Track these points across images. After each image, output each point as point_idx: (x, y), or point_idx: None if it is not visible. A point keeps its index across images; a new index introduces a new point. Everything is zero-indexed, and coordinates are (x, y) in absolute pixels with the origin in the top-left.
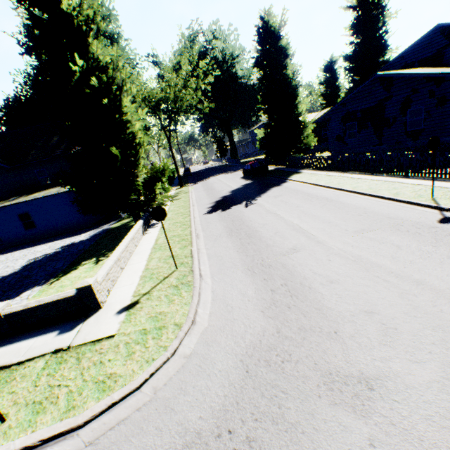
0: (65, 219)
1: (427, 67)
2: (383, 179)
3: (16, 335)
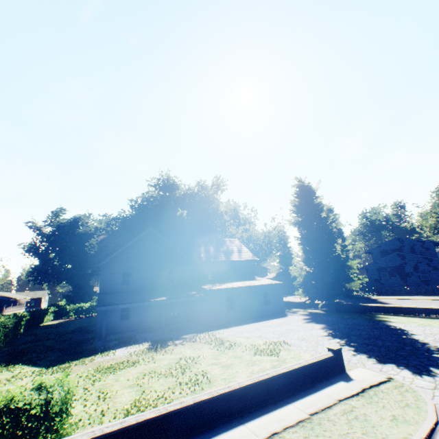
0: (252, 305)
1: None
2: None
3: None
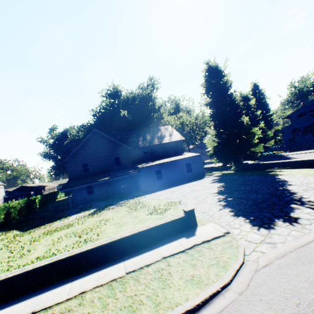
0: (177, 174)
1: None
2: None
3: None
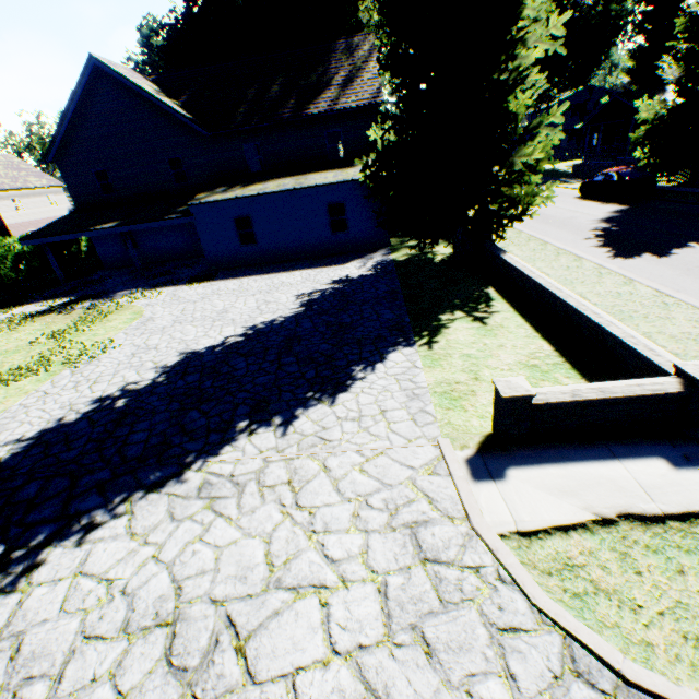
0: (301, 235)
1: None
2: None
3: (537, 443)
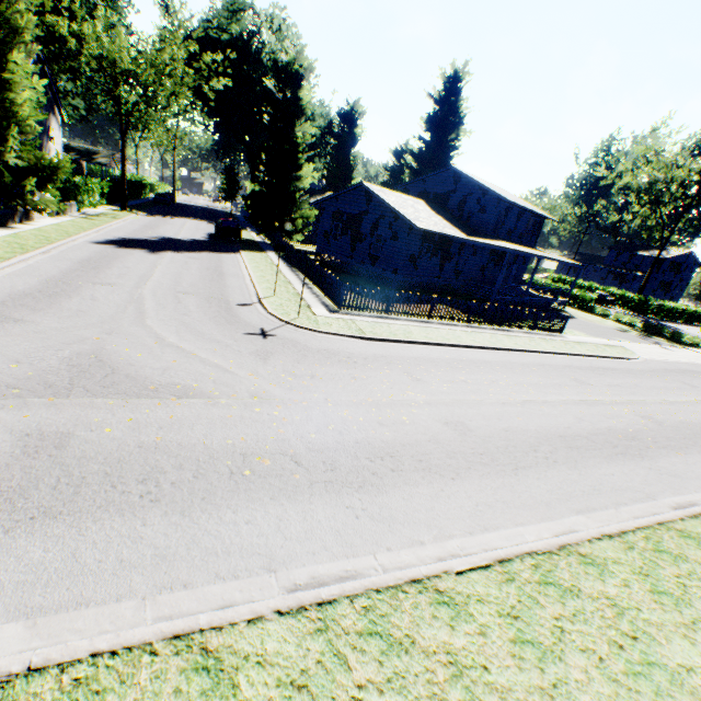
0: None
1: (429, 203)
2: (292, 280)
3: None
